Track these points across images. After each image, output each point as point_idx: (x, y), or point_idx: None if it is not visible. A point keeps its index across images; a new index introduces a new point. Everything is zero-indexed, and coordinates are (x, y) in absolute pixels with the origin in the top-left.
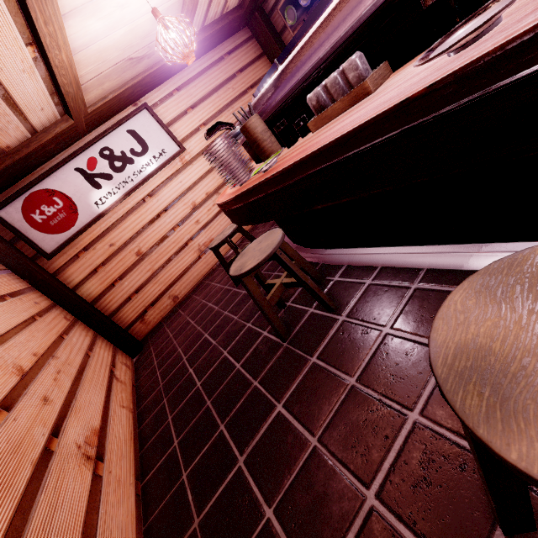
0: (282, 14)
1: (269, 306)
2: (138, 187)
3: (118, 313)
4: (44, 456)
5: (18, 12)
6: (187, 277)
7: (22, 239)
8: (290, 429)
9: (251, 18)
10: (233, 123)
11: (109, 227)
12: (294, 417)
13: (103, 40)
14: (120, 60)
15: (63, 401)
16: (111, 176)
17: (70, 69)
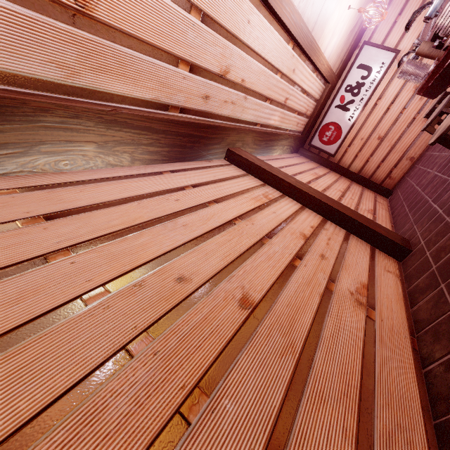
0: None
1: None
2: (370, 98)
3: (373, 176)
4: (356, 208)
5: (311, 67)
6: (418, 142)
7: (321, 152)
8: None
9: None
10: None
11: (358, 129)
12: None
13: (337, 41)
14: (346, 38)
15: (357, 201)
16: (353, 100)
17: (327, 67)
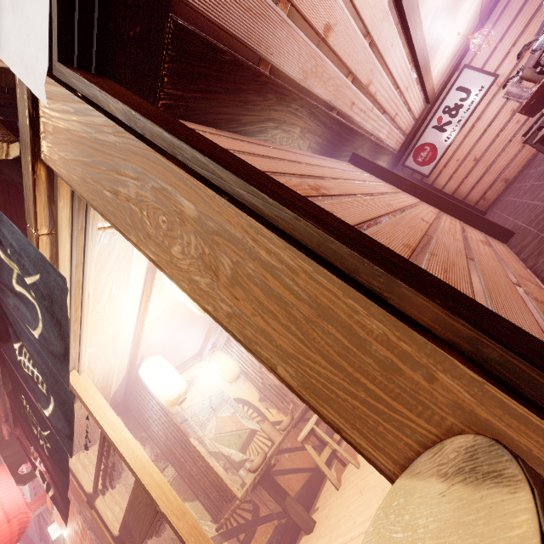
0: None
1: None
2: (468, 120)
3: (467, 198)
4: None
5: (419, 86)
6: (514, 164)
7: (415, 172)
8: None
9: None
10: (542, 24)
11: (454, 151)
12: None
13: (443, 63)
14: (449, 61)
15: None
16: (450, 121)
17: (432, 88)
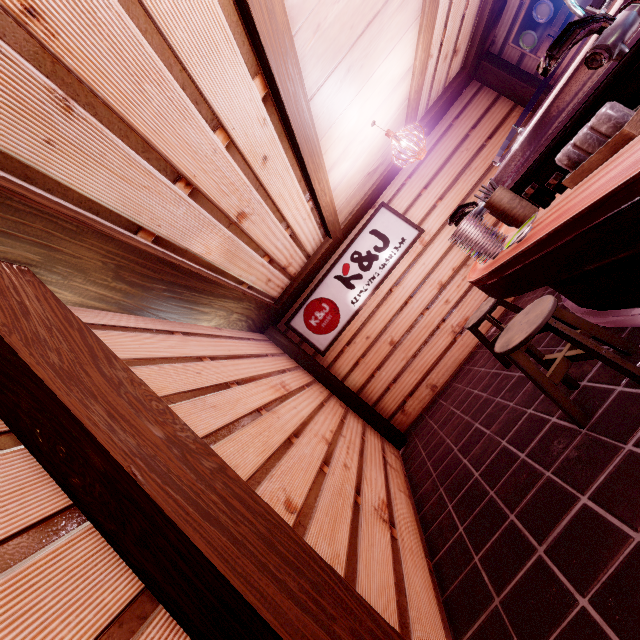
0: (516, 45)
1: (551, 384)
2: (384, 280)
3: (379, 404)
4: (356, 505)
5: (304, 185)
6: (443, 364)
7: (305, 342)
8: (601, 522)
9: (477, 70)
10: (472, 185)
11: (364, 321)
12: (606, 510)
13: (350, 172)
14: (361, 179)
15: (356, 471)
16: (361, 275)
17: (331, 204)
